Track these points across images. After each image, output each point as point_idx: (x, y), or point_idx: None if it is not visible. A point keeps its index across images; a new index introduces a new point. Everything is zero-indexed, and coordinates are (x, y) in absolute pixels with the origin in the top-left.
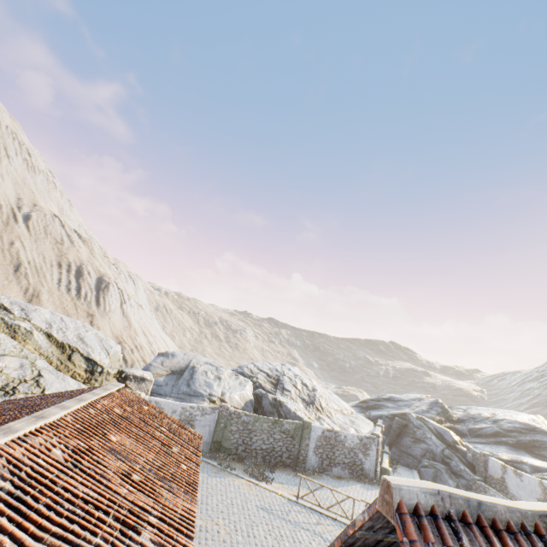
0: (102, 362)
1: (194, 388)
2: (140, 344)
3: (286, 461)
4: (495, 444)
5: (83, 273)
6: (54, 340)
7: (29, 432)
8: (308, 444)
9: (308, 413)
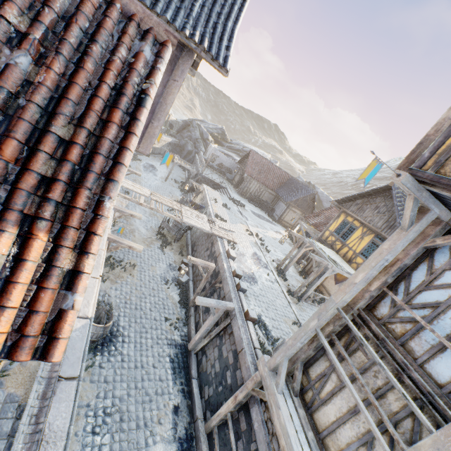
0: None
1: None
2: None
3: None
4: (233, 153)
5: None
6: None
7: None
8: None
9: None
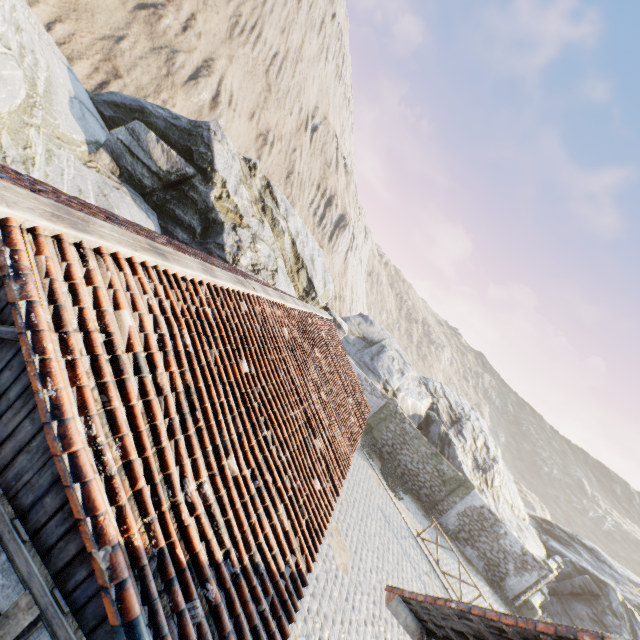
0: (317, 290)
1: (375, 365)
2: (344, 297)
3: (422, 497)
4: None
5: (332, 204)
6: (294, 249)
7: (275, 302)
8: (456, 502)
9: (472, 475)
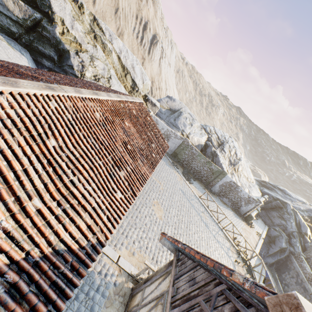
0: (138, 86)
1: (176, 123)
2: (161, 87)
3: (203, 181)
4: None
5: (146, 28)
6: (120, 62)
7: (88, 97)
8: (218, 181)
9: (228, 168)
